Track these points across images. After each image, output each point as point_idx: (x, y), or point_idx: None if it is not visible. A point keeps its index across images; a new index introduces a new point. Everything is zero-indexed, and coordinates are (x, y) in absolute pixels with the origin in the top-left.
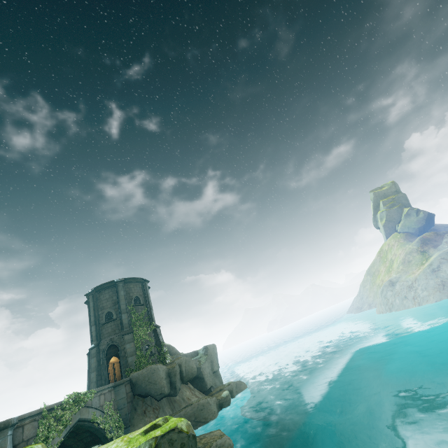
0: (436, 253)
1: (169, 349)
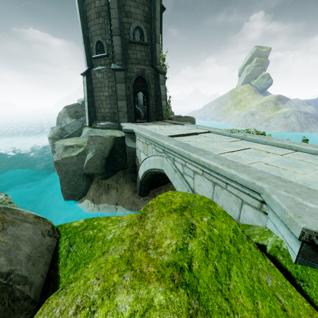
0: (287, 108)
1: None
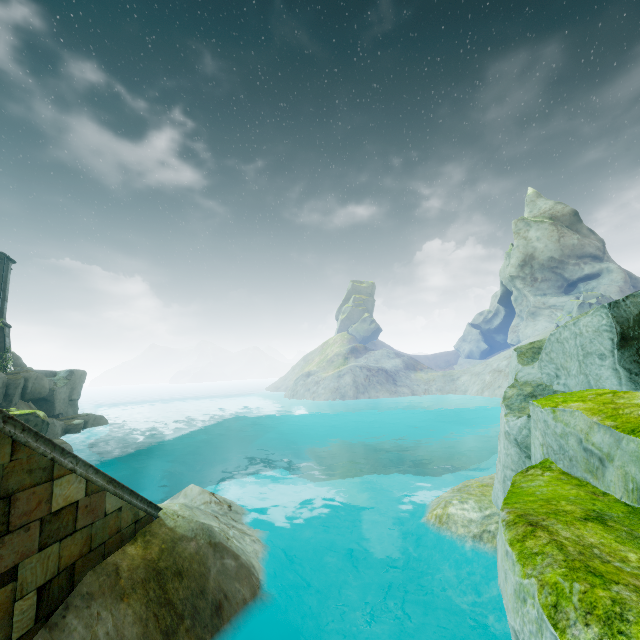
0: (351, 363)
1: (12, 358)
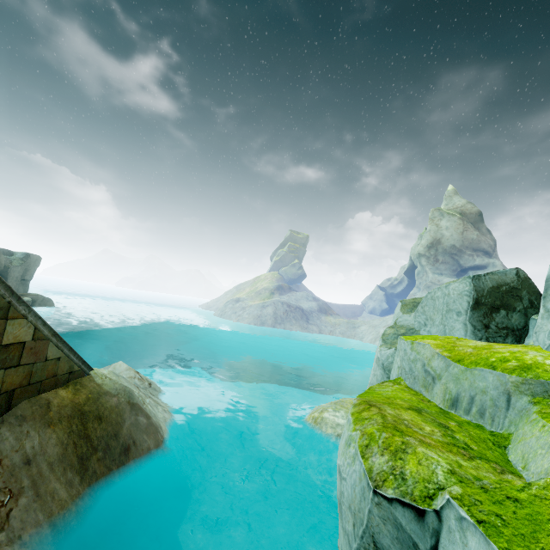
0: (276, 298)
1: None
